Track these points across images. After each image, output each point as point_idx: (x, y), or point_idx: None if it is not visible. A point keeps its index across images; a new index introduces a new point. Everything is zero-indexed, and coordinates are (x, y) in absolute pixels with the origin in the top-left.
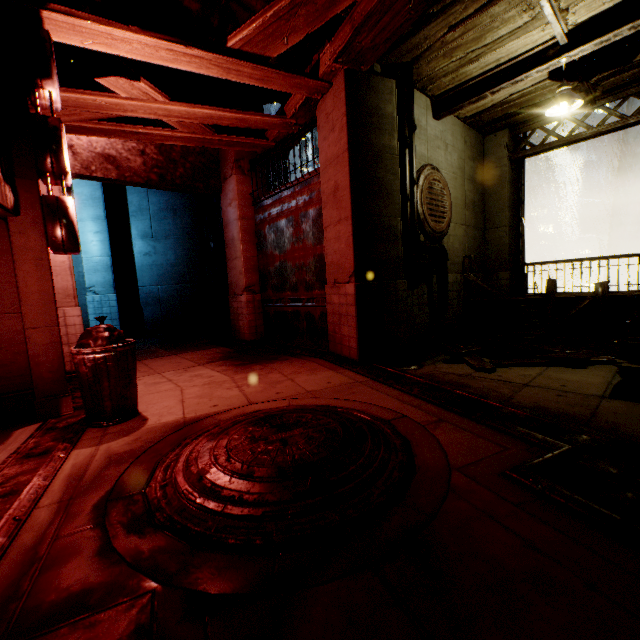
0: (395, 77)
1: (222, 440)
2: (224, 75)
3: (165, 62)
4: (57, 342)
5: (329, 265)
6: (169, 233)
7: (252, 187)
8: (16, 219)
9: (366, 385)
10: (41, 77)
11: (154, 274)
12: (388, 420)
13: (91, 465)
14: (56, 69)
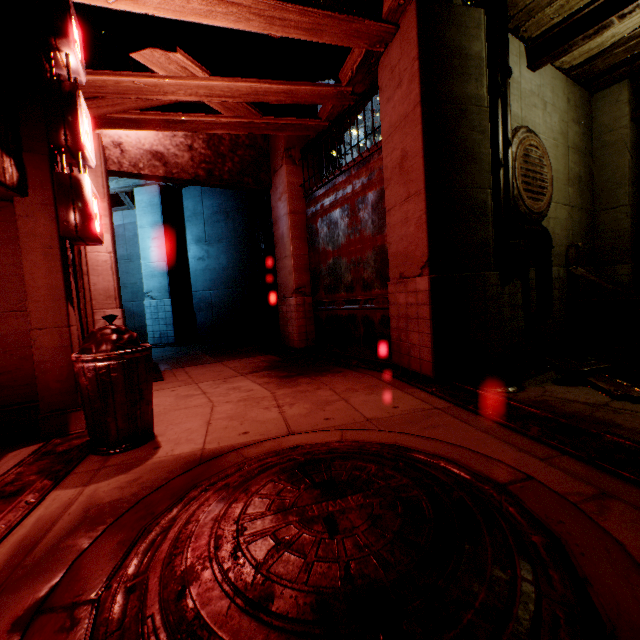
0: (483, 8)
1: (235, 504)
2: (267, 28)
3: (199, 18)
4: (67, 346)
5: (393, 256)
6: (221, 236)
7: (303, 177)
8: (23, 200)
9: (450, 414)
10: (55, 36)
11: (207, 279)
12: (502, 483)
13: (58, 523)
14: (73, 27)
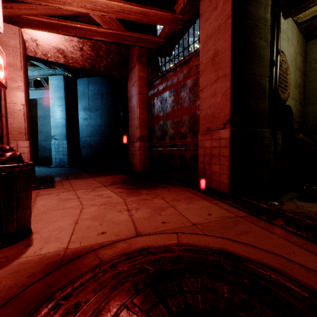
0: None
1: None
2: None
3: None
4: None
5: (203, 118)
6: (98, 107)
7: (147, 73)
8: None
9: (251, 222)
10: None
11: (88, 130)
12: None
13: None
14: None
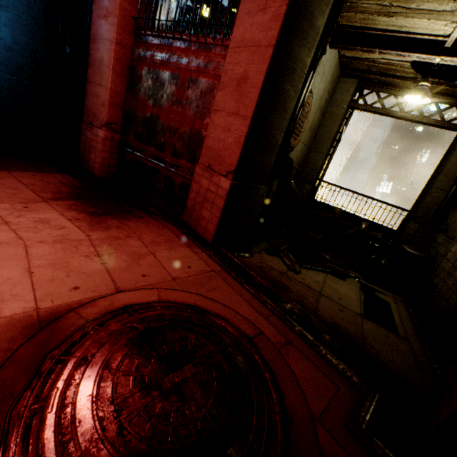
0: None
1: (104, 383)
2: None
3: None
4: None
5: (208, 148)
6: (6, 3)
7: (139, 11)
8: None
9: (222, 278)
10: None
11: None
12: (251, 337)
13: None
14: None
